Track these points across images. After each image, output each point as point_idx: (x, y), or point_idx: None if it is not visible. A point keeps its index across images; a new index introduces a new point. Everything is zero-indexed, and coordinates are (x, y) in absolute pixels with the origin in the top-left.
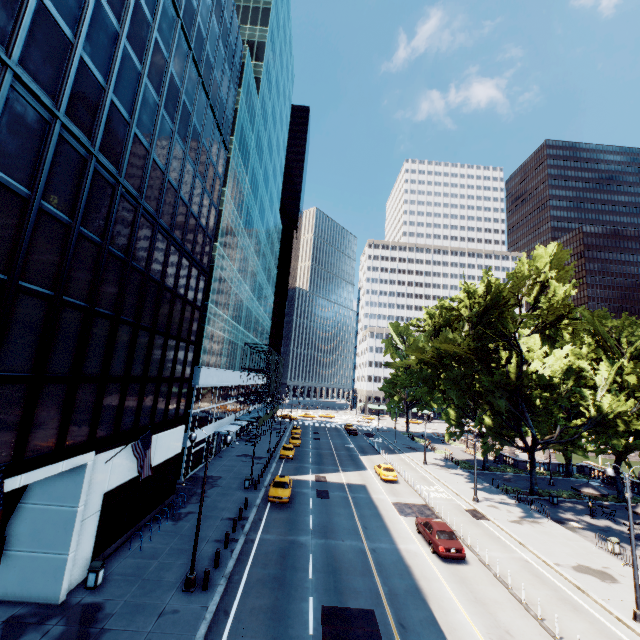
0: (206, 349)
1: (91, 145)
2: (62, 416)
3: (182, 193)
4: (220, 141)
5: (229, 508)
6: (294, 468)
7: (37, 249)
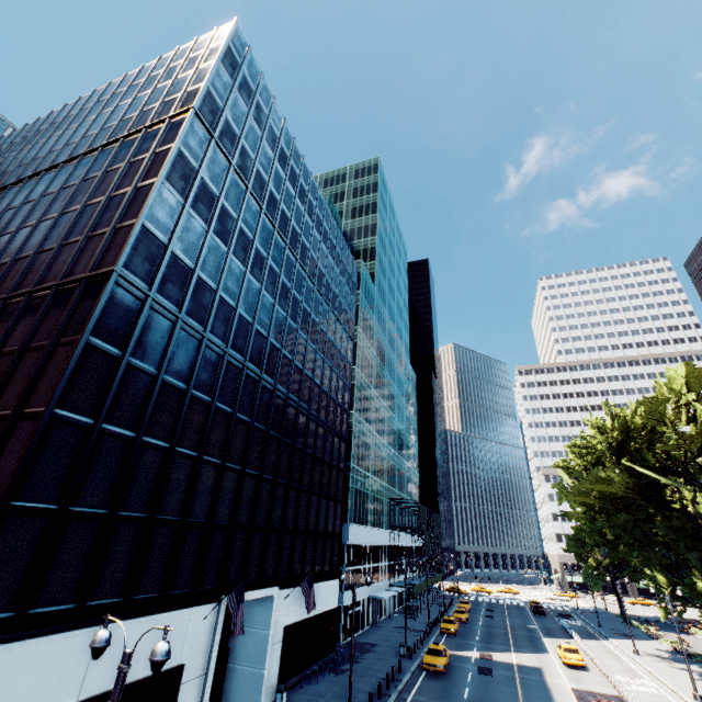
0: (352, 506)
1: (274, 383)
2: (261, 556)
3: (323, 386)
4: (347, 338)
5: (384, 670)
6: (456, 643)
7: (252, 449)
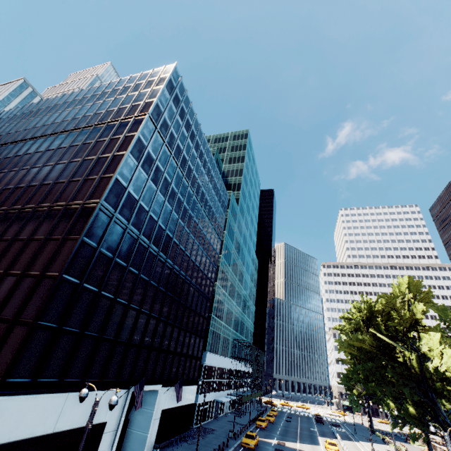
0: (210, 341)
1: (173, 264)
2: (154, 365)
3: (201, 267)
4: (218, 238)
5: (218, 444)
6: (264, 434)
7: (157, 302)
